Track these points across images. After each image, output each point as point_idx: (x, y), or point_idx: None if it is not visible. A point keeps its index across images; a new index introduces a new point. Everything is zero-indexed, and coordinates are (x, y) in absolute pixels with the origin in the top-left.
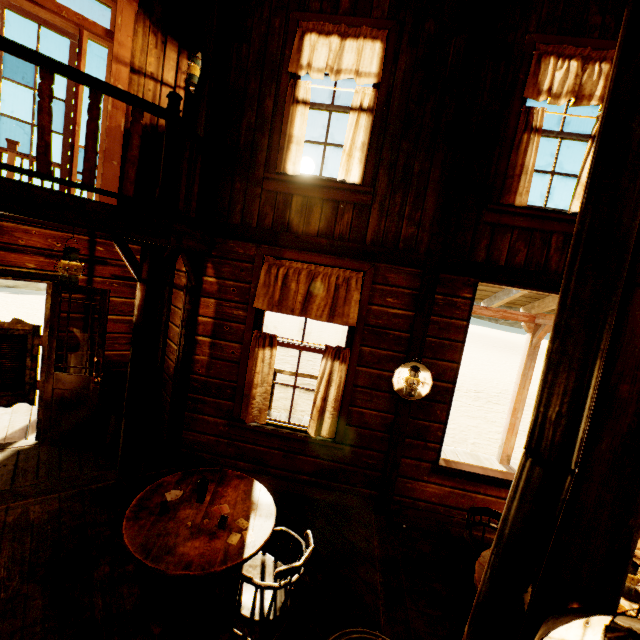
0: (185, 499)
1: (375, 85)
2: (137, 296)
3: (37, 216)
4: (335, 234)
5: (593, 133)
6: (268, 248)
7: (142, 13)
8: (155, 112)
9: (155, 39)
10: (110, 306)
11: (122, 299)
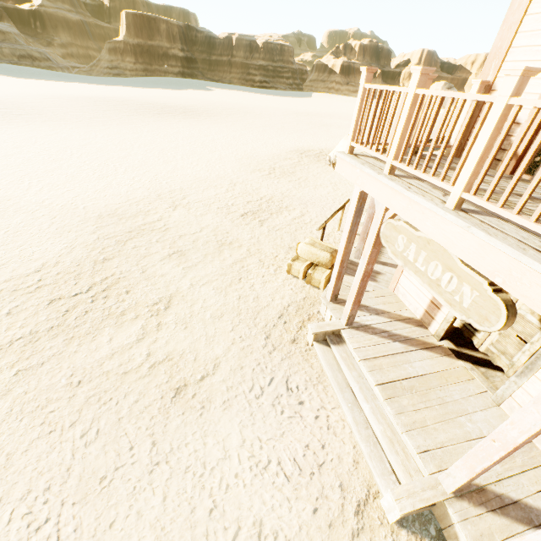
0: None
1: None
2: None
3: None
4: None
5: None
6: None
7: None
8: None
9: None
10: None
11: None
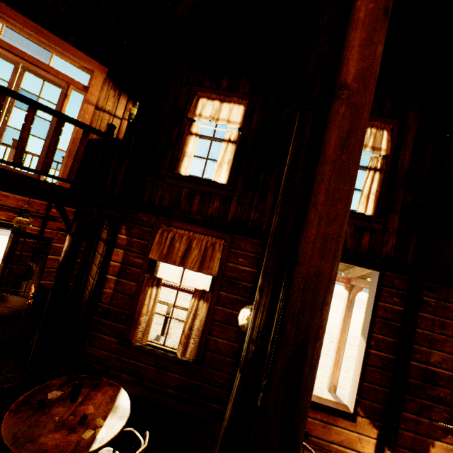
0: (62, 398)
1: (239, 128)
2: (65, 244)
3: (5, 188)
4: (208, 213)
5: (369, 166)
6: (163, 219)
7: (108, 79)
8: (97, 134)
9: (114, 92)
10: (53, 249)
11: (62, 245)
